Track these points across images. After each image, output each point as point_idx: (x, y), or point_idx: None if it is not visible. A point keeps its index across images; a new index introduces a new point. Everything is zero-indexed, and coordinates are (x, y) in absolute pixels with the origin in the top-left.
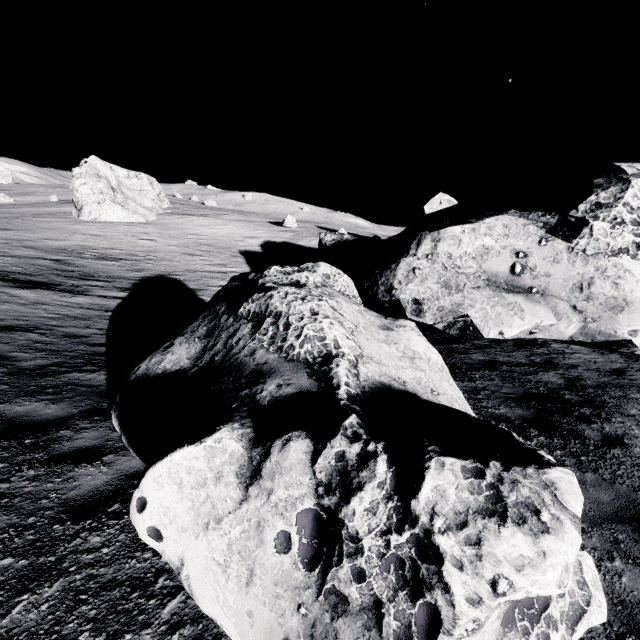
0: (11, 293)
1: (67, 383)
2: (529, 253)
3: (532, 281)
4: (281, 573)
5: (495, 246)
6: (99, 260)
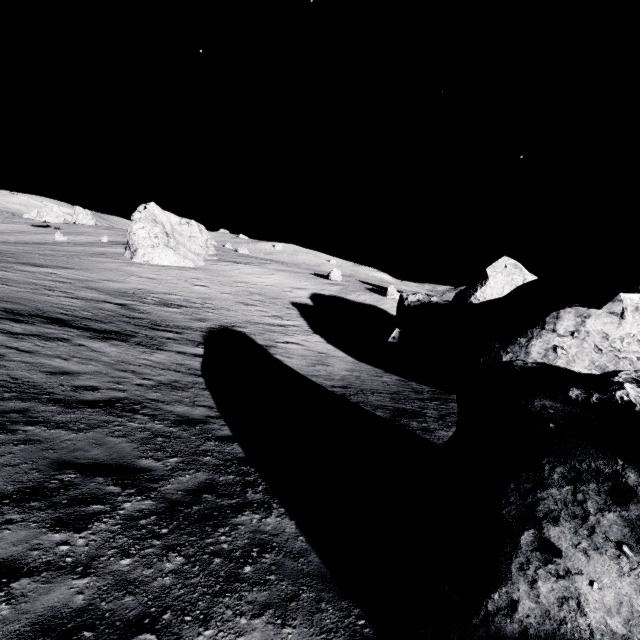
0: (91, 346)
1: (256, 544)
2: None
3: None
4: None
5: None
6: (161, 306)
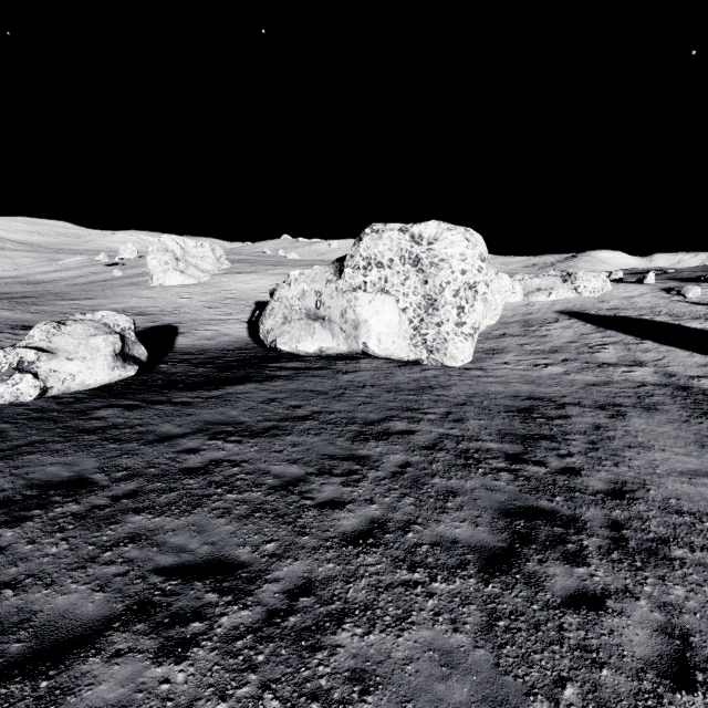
0: None
1: None
2: (322, 293)
3: (325, 312)
4: None
5: (308, 289)
6: (133, 316)
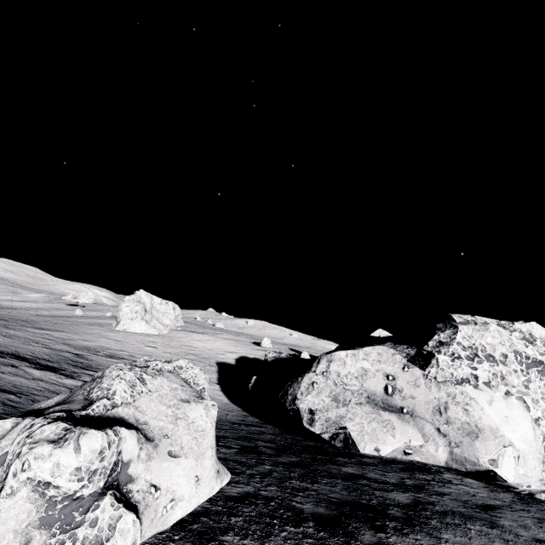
0: (27, 371)
1: None
2: (396, 376)
3: (402, 401)
4: None
5: (371, 369)
6: (106, 357)
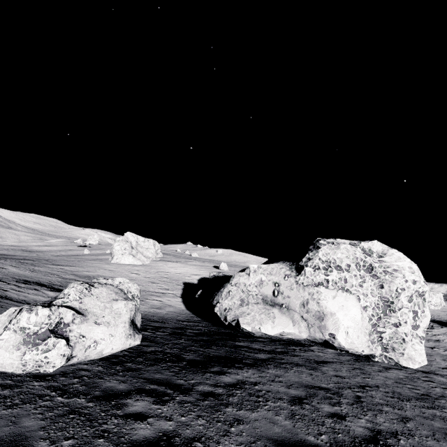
0: (45, 292)
1: None
2: (280, 284)
3: (282, 300)
4: (0, 333)
5: (265, 279)
6: None
